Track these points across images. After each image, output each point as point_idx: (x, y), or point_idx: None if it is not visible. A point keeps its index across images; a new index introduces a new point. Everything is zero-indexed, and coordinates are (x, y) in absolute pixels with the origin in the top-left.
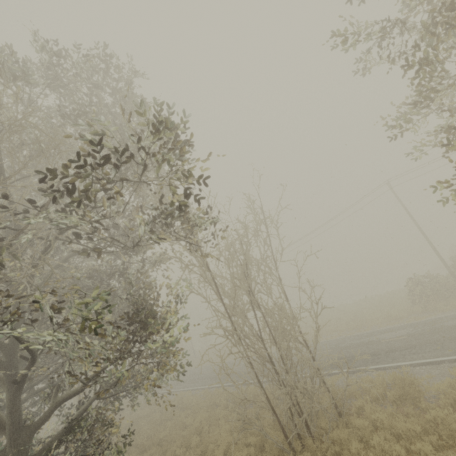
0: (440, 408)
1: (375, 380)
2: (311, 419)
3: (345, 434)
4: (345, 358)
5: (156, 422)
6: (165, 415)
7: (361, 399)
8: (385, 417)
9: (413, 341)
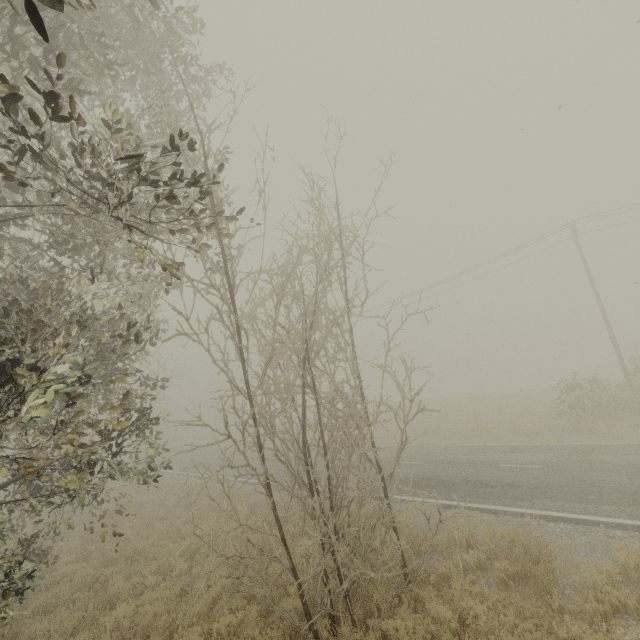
0: (590, 628)
1: (479, 529)
2: (356, 590)
3: (409, 627)
4: (438, 505)
5: (144, 520)
6: (161, 512)
7: (449, 562)
8: (483, 611)
9: (551, 477)
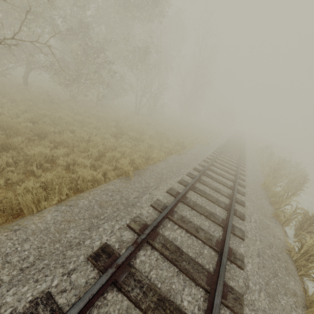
0: None
1: None
2: None
3: None
4: None
5: None
6: None
7: None
8: None
9: None
